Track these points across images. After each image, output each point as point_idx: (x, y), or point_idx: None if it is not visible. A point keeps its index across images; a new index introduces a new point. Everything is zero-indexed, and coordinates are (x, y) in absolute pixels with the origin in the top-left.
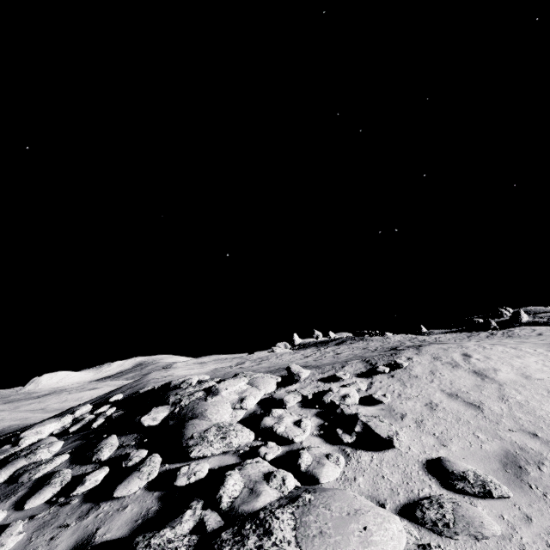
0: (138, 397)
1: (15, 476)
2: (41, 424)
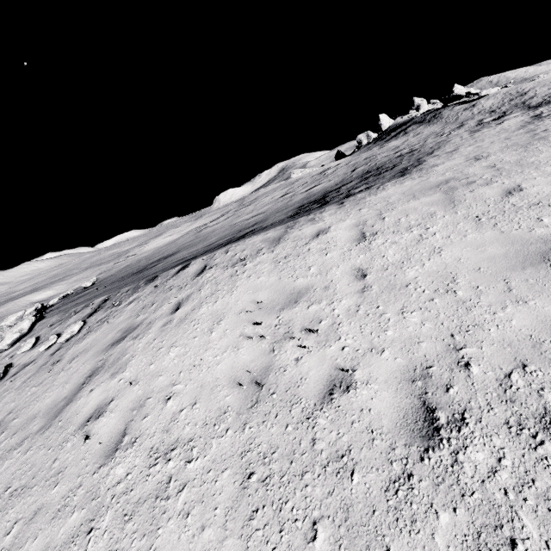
0: None
1: None
2: None
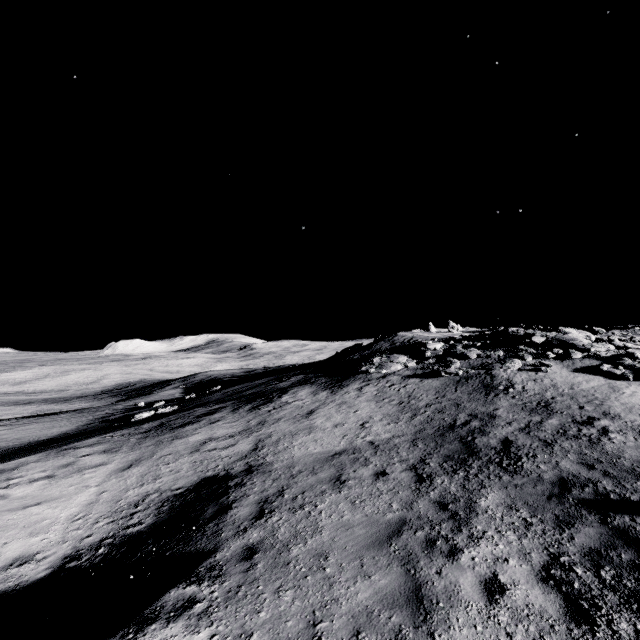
0: (475, 337)
1: (482, 356)
2: (431, 344)
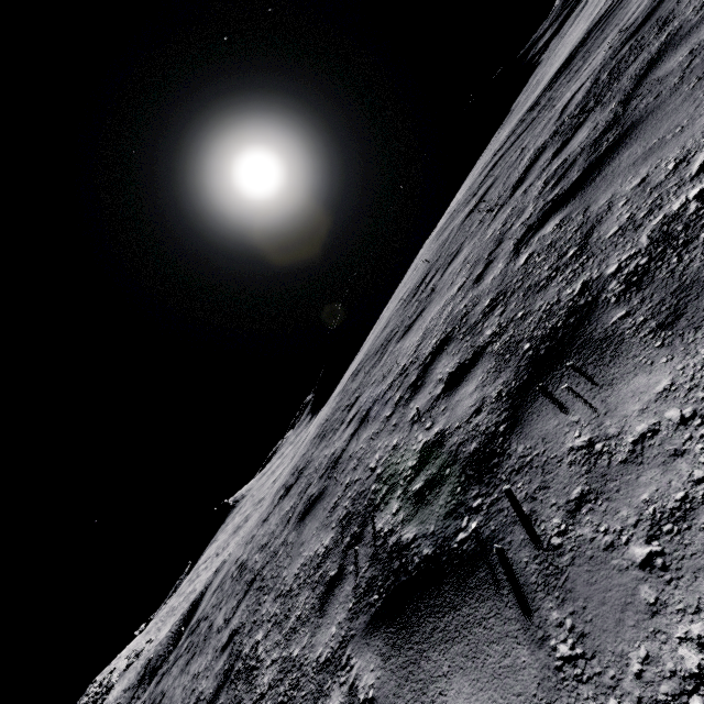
0: None
1: None
2: None
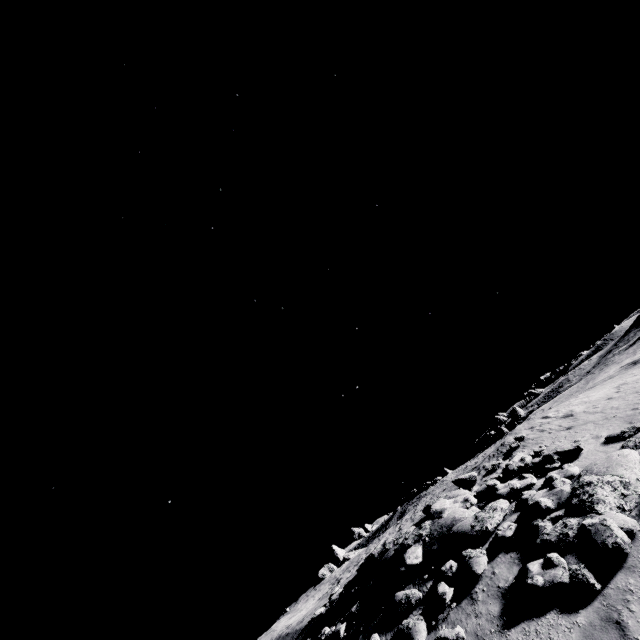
0: (340, 602)
1: None
2: None
